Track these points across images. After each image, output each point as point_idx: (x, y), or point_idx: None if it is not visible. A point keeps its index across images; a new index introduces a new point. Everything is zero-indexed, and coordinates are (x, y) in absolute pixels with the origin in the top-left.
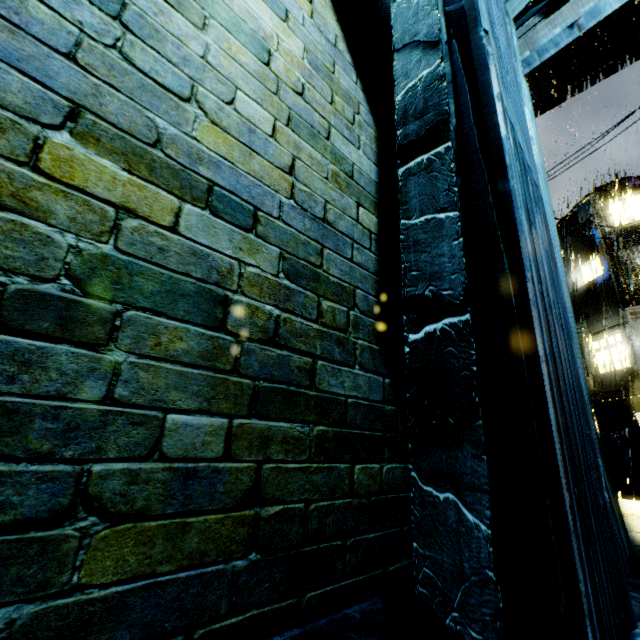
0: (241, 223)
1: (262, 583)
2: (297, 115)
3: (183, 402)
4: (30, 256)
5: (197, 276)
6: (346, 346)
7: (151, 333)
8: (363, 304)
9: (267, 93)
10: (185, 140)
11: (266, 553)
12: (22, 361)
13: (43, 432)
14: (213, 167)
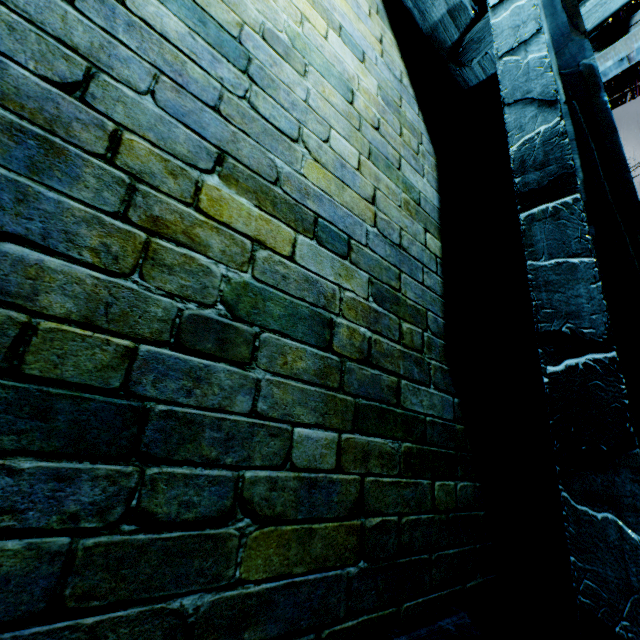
0: (339, 251)
1: (369, 590)
2: (375, 148)
3: (305, 417)
4: (196, 285)
5: (310, 301)
6: (422, 366)
7: (280, 353)
8: (434, 326)
9: (352, 130)
10: (296, 177)
11: (371, 562)
12: (195, 377)
13: (211, 440)
14: (317, 200)
